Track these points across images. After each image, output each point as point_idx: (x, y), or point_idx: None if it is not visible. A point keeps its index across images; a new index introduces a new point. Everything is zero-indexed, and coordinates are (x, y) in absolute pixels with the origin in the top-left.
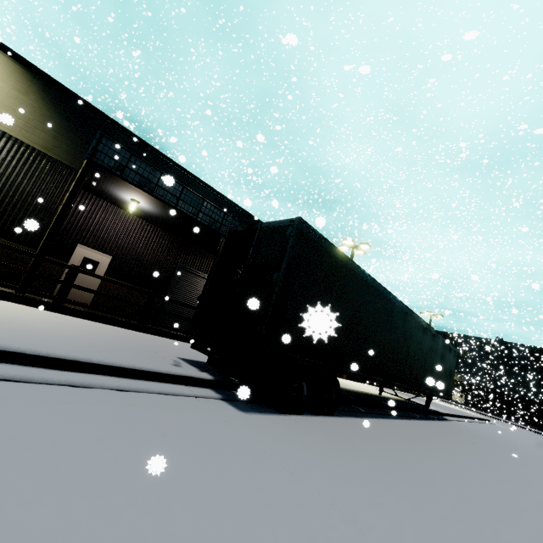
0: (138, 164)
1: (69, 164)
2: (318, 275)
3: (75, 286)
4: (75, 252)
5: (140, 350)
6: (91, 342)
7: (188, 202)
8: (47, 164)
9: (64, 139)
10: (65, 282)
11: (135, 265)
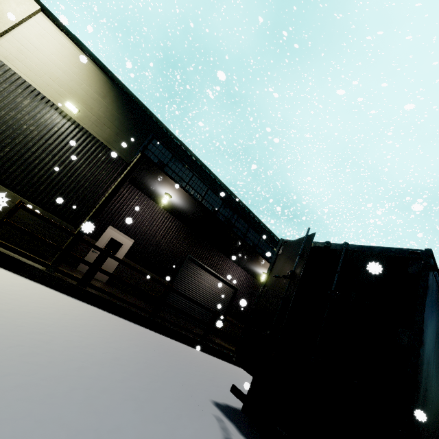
0: (176, 164)
1: (122, 156)
2: (436, 331)
3: (102, 270)
4: (105, 232)
5: (174, 394)
6: (120, 382)
7: (210, 202)
8: (105, 154)
9: (123, 136)
10: (94, 264)
11: (152, 251)
